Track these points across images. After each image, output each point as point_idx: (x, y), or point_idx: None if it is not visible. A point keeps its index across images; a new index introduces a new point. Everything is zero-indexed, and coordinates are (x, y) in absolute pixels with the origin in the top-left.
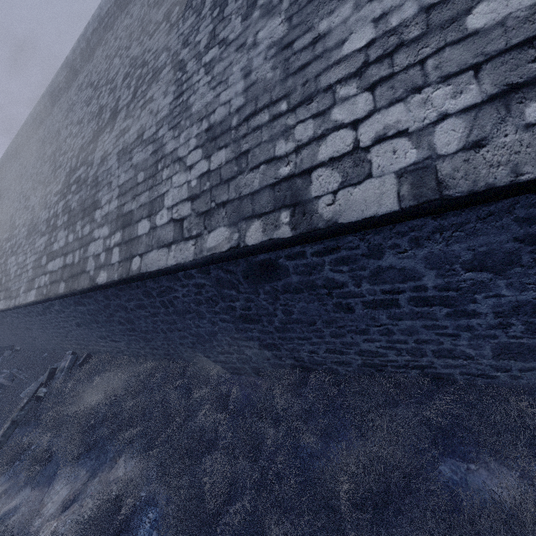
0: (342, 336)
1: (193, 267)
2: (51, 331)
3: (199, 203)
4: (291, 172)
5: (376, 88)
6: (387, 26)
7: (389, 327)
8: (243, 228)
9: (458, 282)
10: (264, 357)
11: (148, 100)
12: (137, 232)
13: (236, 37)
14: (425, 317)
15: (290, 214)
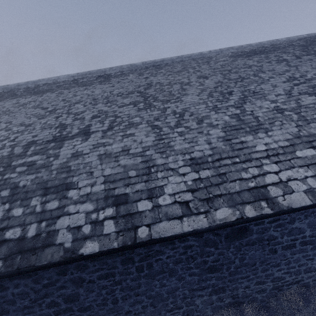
0: (267, 270)
1: (203, 232)
2: None
3: (199, 193)
4: (255, 185)
5: (277, 163)
6: (270, 147)
7: (290, 259)
8: (240, 208)
9: (315, 233)
10: (209, 302)
11: (129, 134)
12: (138, 208)
13: (195, 128)
14: (303, 251)
15: (266, 203)
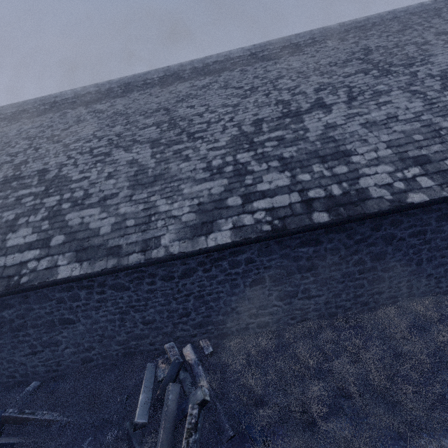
0: None
1: None
2: (150, 311)
3: None
4: None
5: None
6: None
7: None
8: None
9: None
10: None
11: (385, 102)
12: None
13: None
14: None
15: None
